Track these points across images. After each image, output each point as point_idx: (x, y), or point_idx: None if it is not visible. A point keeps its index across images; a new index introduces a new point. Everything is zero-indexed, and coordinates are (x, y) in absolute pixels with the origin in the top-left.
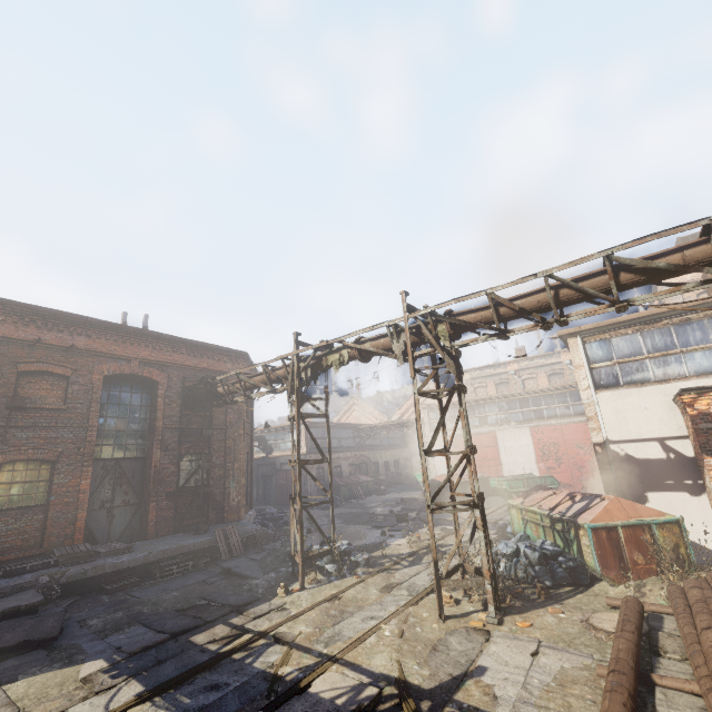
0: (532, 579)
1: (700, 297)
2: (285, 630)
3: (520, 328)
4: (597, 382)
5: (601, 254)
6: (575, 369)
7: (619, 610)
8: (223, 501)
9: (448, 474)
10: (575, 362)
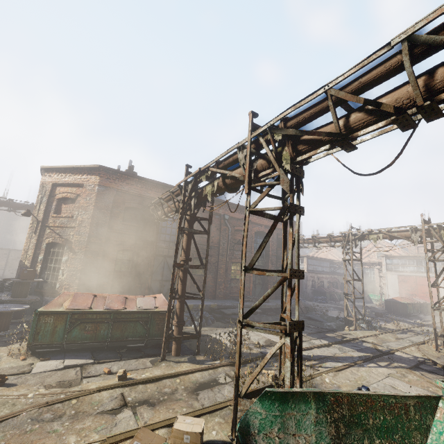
0: None
1: None
2: (364, 339)
3: None
4: None
5: None
6: None
7: None
8: None
9: (443, 296)
10: None
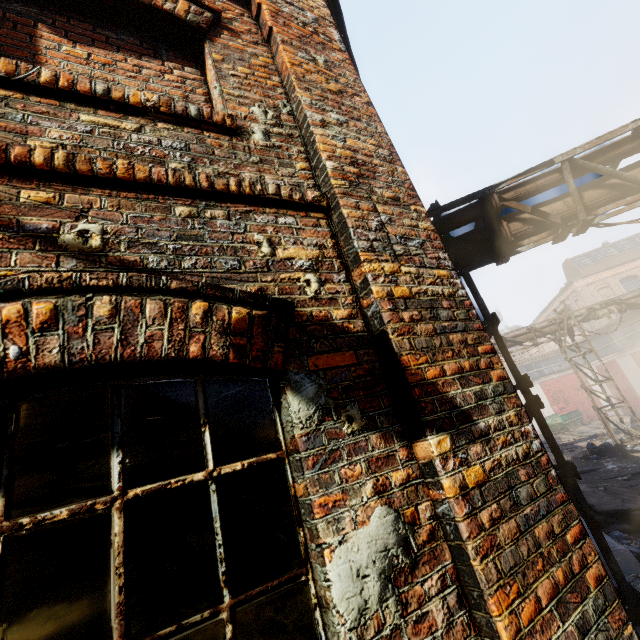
0: None
1: (599, 292)
2: None
3: None
4: None
5: None
6: None
7: None
8: None
9: None
10: None
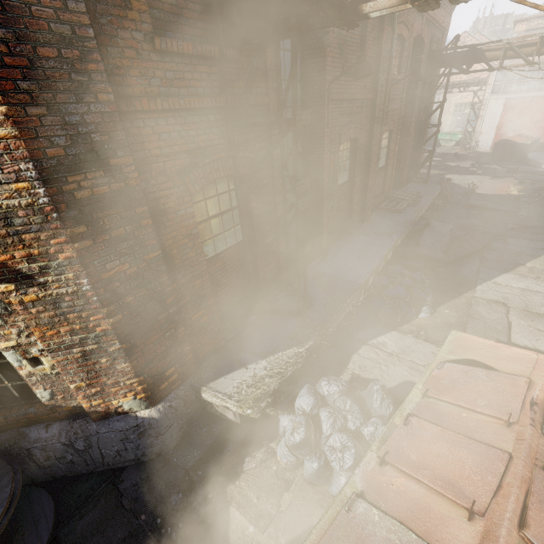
0: None
1: None
2: None
3: None
4: None
5: None
6: None
7: None
8: (418, 159)
9: None
10: None
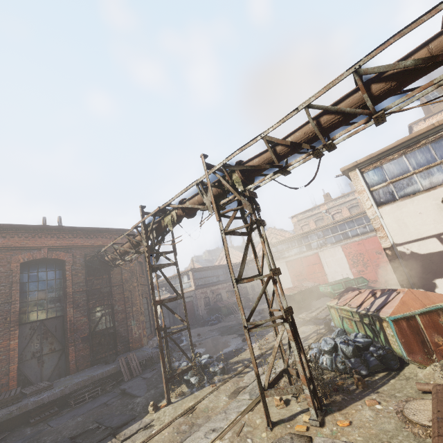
0: (350, 370)
1: None
2: None
3: (295, 161)
4: (378, 200)
5: (349, 71)
6: (359, 194)
7: (430, 394)
8: (127, 335)
9: (258, 296)
10: (358, 188)
